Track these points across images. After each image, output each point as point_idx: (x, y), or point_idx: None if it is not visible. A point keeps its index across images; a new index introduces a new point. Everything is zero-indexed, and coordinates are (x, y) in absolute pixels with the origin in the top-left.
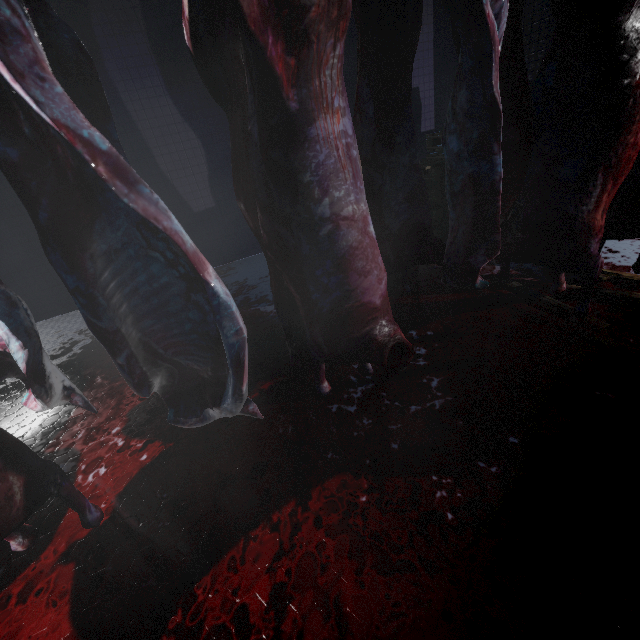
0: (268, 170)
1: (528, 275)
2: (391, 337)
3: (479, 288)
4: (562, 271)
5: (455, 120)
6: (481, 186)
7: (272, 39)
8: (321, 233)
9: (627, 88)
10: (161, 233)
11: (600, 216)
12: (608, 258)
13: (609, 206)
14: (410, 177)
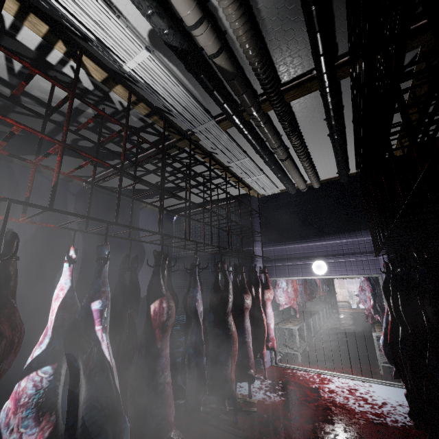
0: (147, 364)
1: (213, 403)
2: (181, 436)
3: (203, 410)
4: (227, 399)
5: (192, 342)
6: (201, 365)
7: (159, 329)
8: (160, 388)
9: (231, 334)
10: (108, 392)
11: (233, 374)
12: (240, 390)
13: (235, 367)
14: (172, 357)
